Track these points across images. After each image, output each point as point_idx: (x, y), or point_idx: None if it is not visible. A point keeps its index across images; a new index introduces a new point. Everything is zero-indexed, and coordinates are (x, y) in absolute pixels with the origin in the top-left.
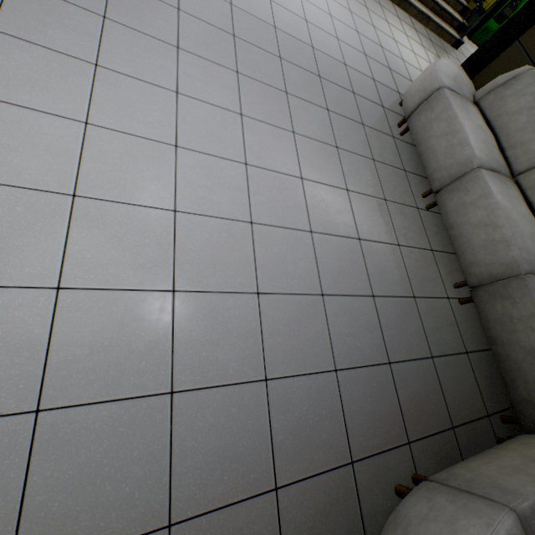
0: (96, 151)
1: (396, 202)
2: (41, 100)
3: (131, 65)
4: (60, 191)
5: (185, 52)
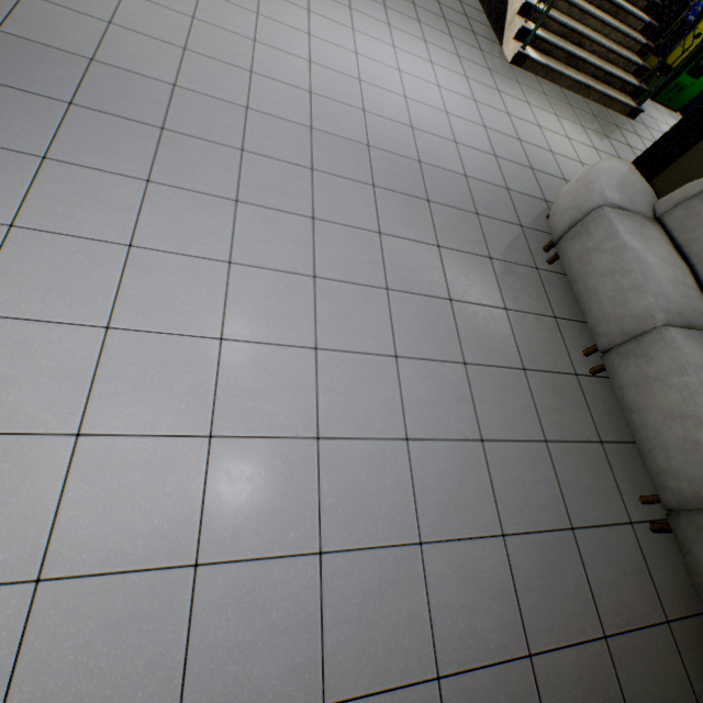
0: (115, 365)
1: (542, 370)
2: (56, 307)
3: (174, 237)
4: (61, 431)
5: (246, 204)
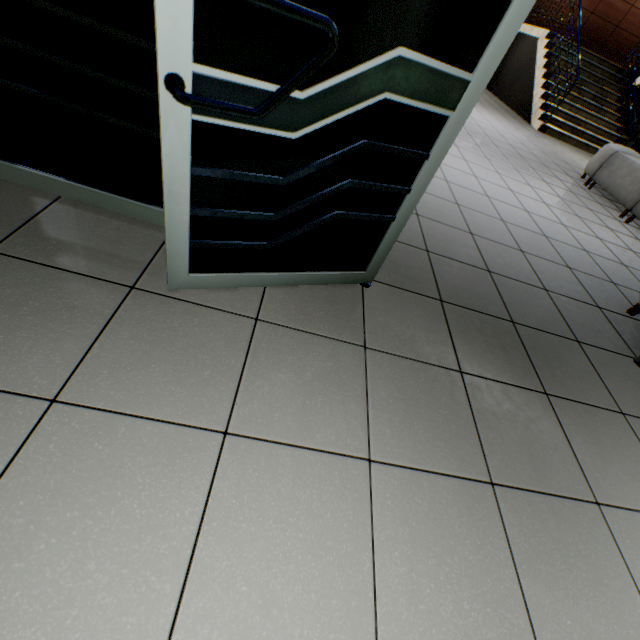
0: None
1: (598, 213)
2: None
3: None
4: None
5: None
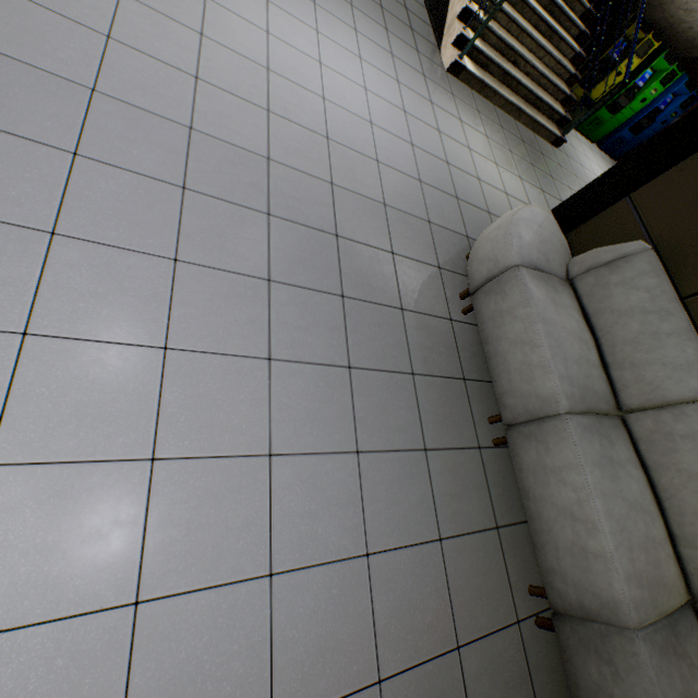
0: None
1: (444, 448)
2: None
3: None
4: None
5: (69, 238)
